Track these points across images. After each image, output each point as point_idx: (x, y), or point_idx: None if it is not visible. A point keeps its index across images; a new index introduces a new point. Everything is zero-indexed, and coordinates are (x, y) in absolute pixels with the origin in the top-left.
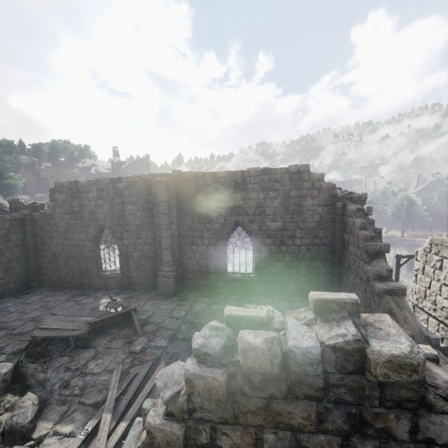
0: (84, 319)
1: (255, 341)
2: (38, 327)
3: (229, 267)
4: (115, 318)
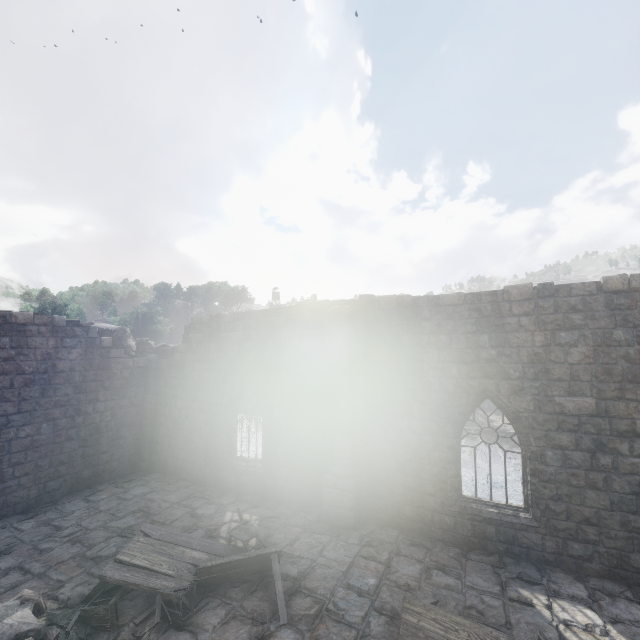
0: (190, 554)
1: None
2: (116, 557)
3: None
4: (241, 564)
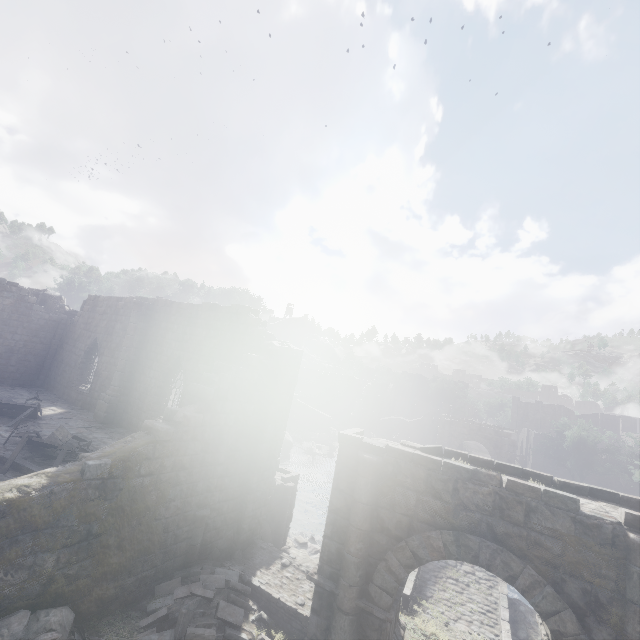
0: None
1: None
2: None
3: (301, 471)
4: (14, 408)
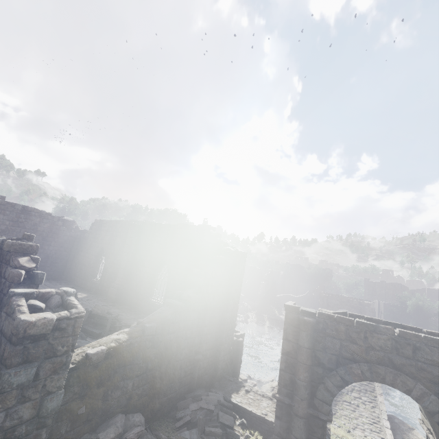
0: None
1: None
2: None
3: None
4: None
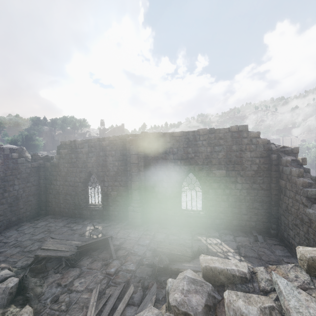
0: (74, 243)
1: (248, 310)
2: (41, 247)
3: None
4: (96, 243)
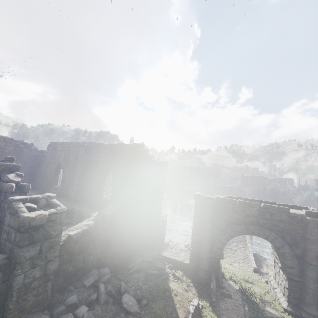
0: None
1: None
2: None
3: None
4: None
